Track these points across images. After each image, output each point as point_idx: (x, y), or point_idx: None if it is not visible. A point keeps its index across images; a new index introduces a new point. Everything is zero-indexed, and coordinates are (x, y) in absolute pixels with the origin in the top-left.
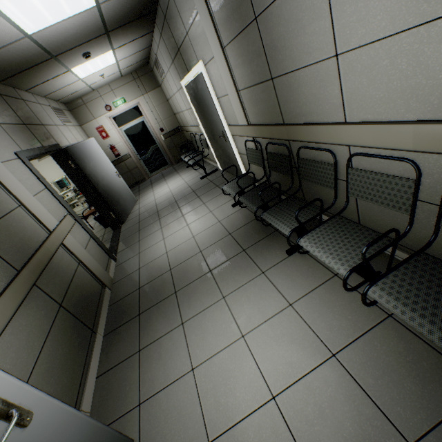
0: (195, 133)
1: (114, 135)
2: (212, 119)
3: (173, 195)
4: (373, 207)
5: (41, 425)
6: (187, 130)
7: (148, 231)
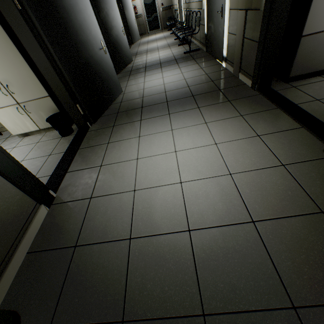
0: (176, 9)
1: (138, 0)
2: (180, 0)
3: (156, 38)
4: (196, 29)
5: (125, 38)
6: (174, 8)
7: (142, 45)
